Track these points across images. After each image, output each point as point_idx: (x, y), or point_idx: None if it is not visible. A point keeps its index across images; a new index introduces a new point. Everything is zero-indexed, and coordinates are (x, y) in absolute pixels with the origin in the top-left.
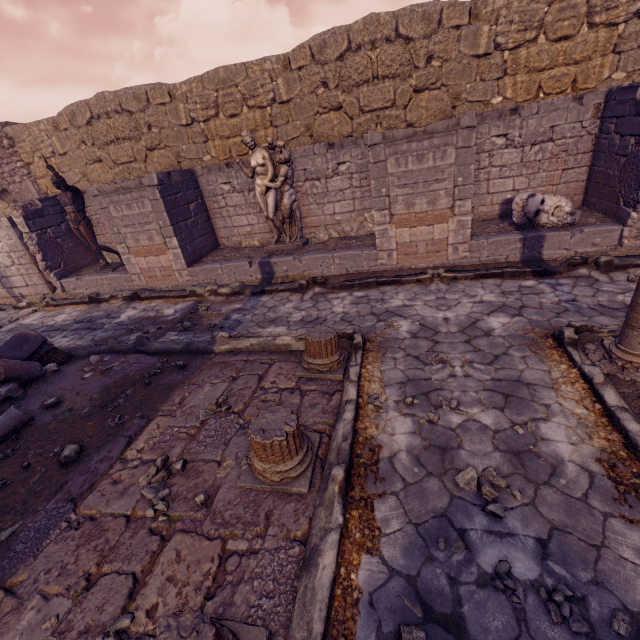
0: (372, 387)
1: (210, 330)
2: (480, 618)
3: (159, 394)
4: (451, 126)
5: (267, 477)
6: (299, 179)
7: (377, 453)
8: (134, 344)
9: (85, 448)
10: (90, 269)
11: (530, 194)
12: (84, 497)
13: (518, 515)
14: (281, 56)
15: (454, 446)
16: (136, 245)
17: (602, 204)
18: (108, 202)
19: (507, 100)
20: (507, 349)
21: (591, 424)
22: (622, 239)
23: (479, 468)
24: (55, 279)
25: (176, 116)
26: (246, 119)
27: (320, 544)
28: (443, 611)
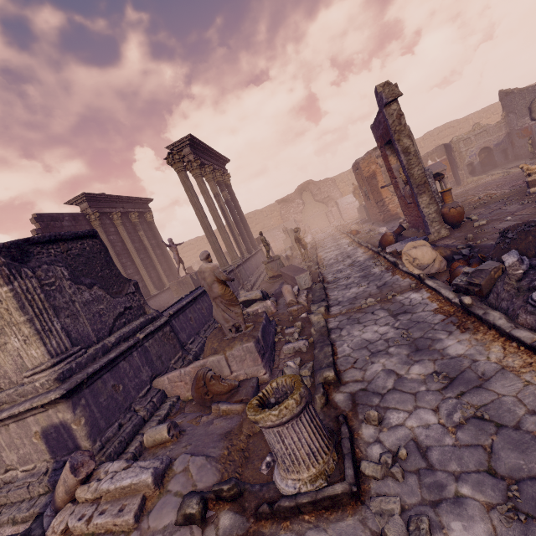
0: None
1: None
2: None
3: None
4: None
5: None
6: None
7: None
8: None
9: None
10: None
11: None
12: None
13: None
14: (421, 138)
15: None
16: None
17: None
18: None
19: None
20: None
21: None
22: None
23: None
24: None
25: None
26: None
27: None
28: None
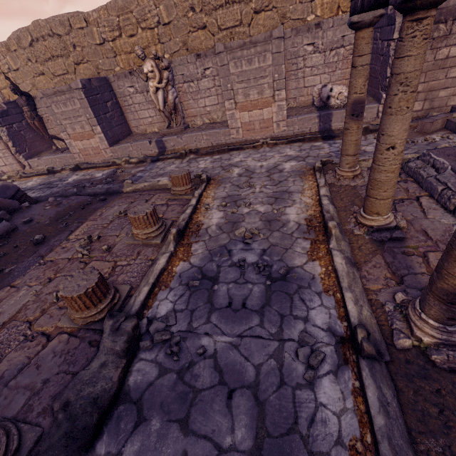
0: (207, 200)
1: (123, 182)
2: (225, 276)
3: (89, 212)
4: (267, 37)
5: (140, 237)
6: (179, 82)
7: (200, 227)
8: (76, 192)
9: (47, 237)
10: (46, 153)
11: (323, 85)
12: (47, 254)
13: (258, 243)
14: None
15: (240, 221)
16: (74, 132)
17: (373, 91)
18: (50, 102)
19: (318, 17)
20: (288, 178)
21: (311, 205)
22: (378, 113)
23: (249, 228)
24: (23, 160)
25: (92, 37)
26: (141, 38)
27: (159, 257)
28: (211, 276)
